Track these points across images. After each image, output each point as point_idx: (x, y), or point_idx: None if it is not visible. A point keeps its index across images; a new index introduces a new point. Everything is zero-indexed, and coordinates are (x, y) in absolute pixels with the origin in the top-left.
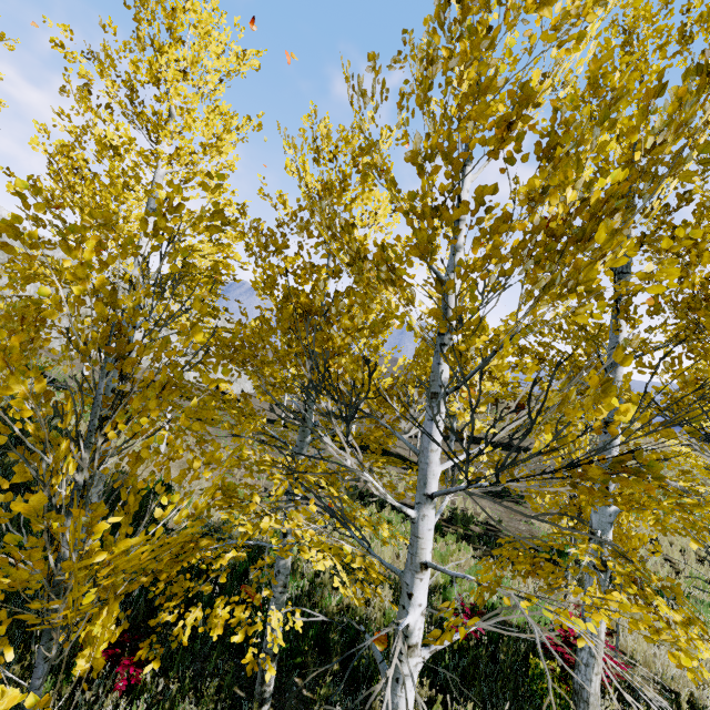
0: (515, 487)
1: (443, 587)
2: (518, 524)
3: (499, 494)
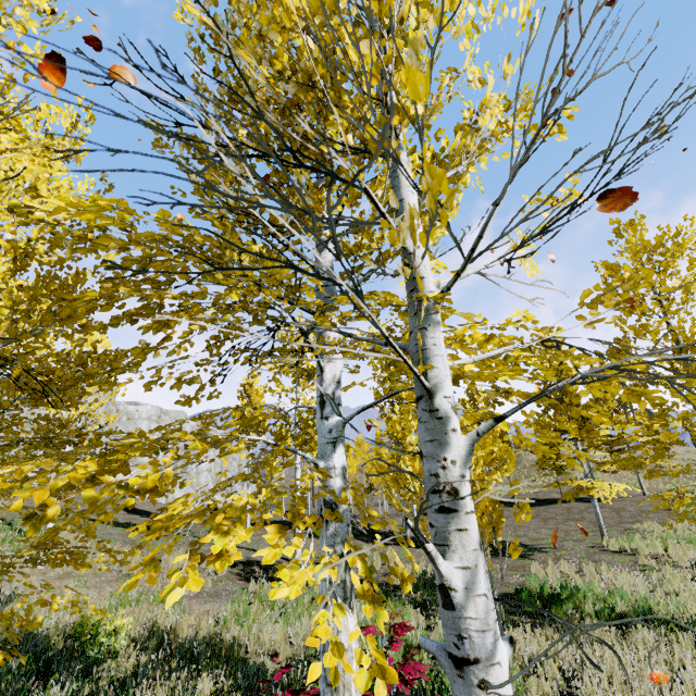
0: (530, 542)
1: (307, 662)
2: (511, 578)
3: (503, 551)
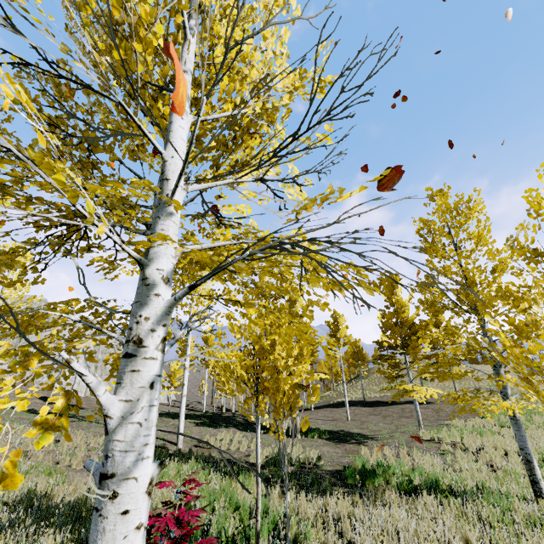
0: (369, 433)
1: None
2: (344, 459)
3: (346, 439)
